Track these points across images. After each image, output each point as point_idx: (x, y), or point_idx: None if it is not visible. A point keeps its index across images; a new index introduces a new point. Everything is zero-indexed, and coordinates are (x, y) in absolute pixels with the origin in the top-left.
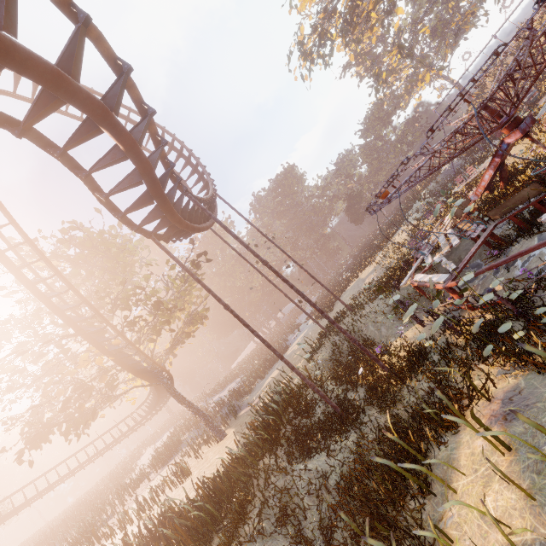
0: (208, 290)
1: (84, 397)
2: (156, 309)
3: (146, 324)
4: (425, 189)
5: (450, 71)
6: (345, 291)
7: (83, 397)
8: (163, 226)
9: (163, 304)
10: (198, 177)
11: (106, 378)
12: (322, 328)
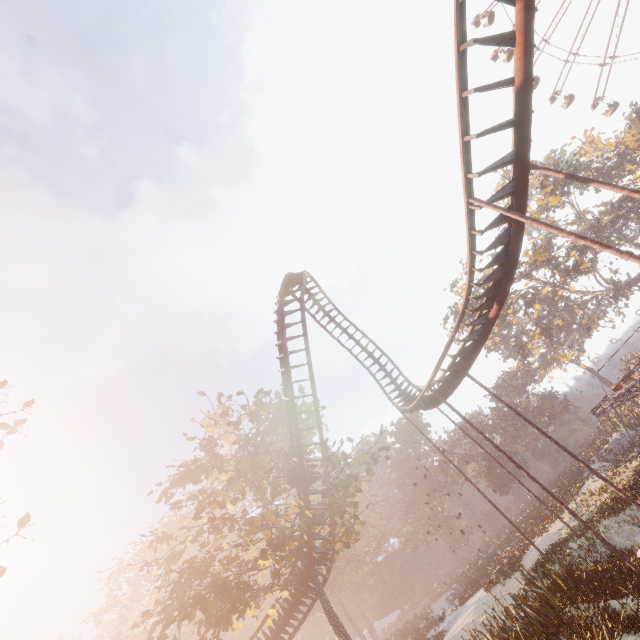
0: (481, 432)
1: (253, 569)
2: (348, 484)
3: (333, 500)
4: (596, 455)
5: (588, 355)
6: (528, 549)
7: (251, 569)
8: (449, 378)
9: (357, 480)
10: (392, 380)
11: (293, 544)
12: (540, 551)
